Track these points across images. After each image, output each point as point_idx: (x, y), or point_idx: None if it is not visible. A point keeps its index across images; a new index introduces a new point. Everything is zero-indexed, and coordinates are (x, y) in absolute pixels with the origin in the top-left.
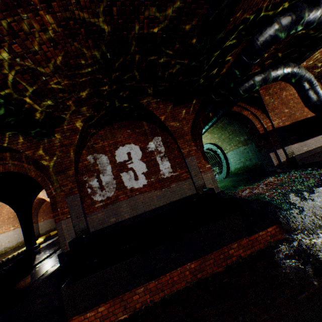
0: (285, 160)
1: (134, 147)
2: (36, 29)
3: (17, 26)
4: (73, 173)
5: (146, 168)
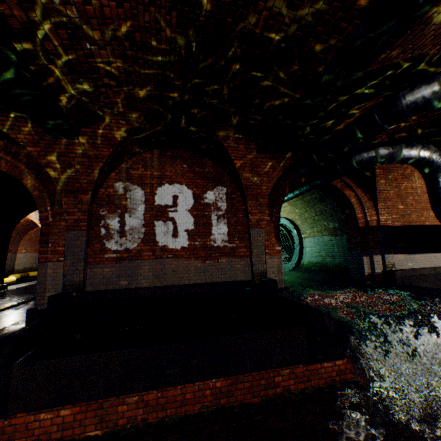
0: (380, 271)
1: (186, 190)
2: None
3: None
4: (88, 199)
5: (192, 225)
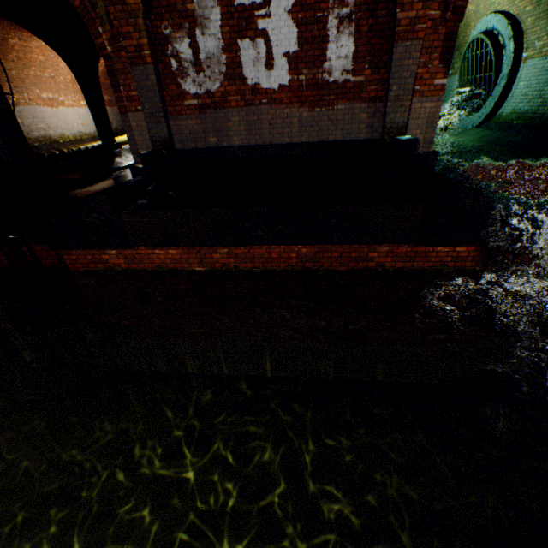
0: None
1: None
2: None
3: None
4: (139, 7)
5: (295, 44)
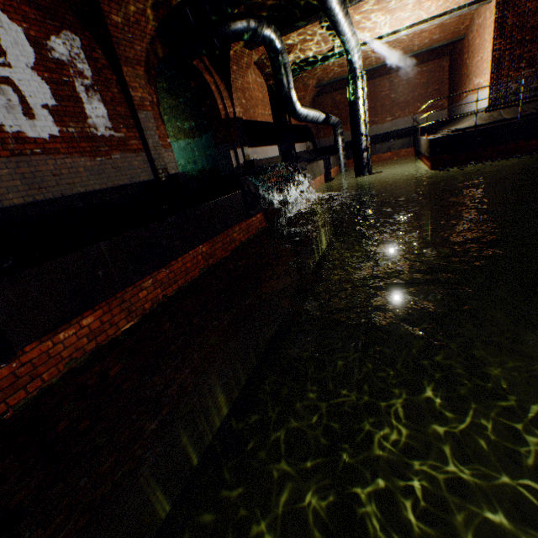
0: (243, 163)
1: (8, 23)
2: None
3: None
4: None
5: (52, 98)
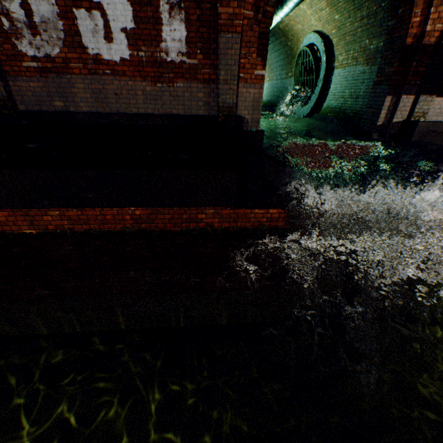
0: (400, 122)
1: None
2: None
3: None
4: None
5: (132, 21)
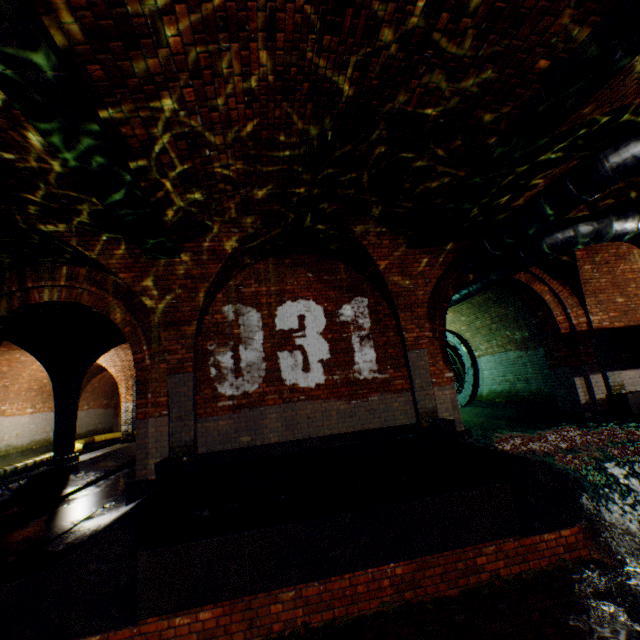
0: (603, 396)
1: (314, 307)
2: (233, 71)
3: (206, 60)
4: (193, 332)
5: (328, 353)
